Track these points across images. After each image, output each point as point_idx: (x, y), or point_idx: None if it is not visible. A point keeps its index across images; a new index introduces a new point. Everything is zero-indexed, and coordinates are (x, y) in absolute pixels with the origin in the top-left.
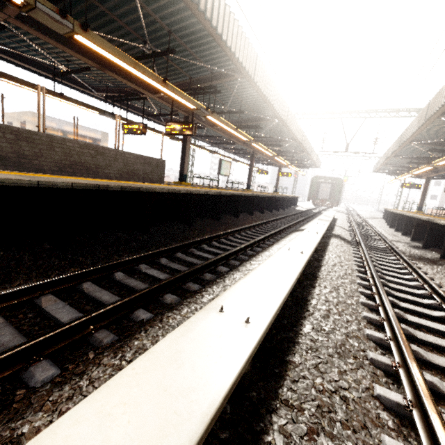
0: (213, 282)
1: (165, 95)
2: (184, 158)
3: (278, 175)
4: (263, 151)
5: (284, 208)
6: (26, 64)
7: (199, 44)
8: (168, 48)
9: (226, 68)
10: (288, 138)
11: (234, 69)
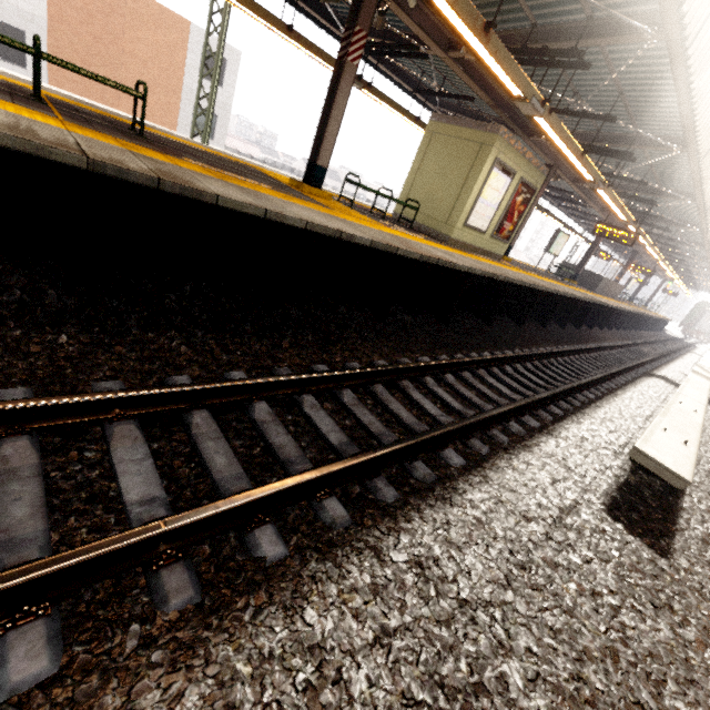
0: (680, 356)
1: (641, 247)
2: (618, 278)
3: (657, 289)
4: (676, 282)
5: (661, 330)
6: (565, 210)
7: (693, 249)
8: (679, 254)
9: (697, 253)
10: (703, 274)
11: (703, 257)
